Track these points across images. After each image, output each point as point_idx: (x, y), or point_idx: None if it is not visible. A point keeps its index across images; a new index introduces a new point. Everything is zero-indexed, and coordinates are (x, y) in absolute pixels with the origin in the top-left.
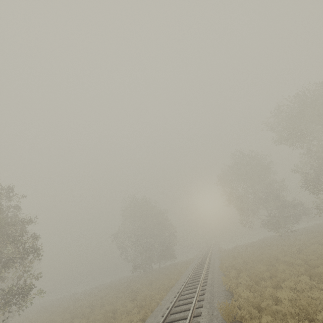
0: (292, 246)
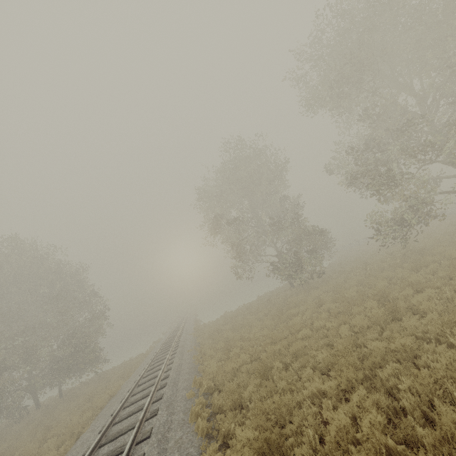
0: (346, 299)
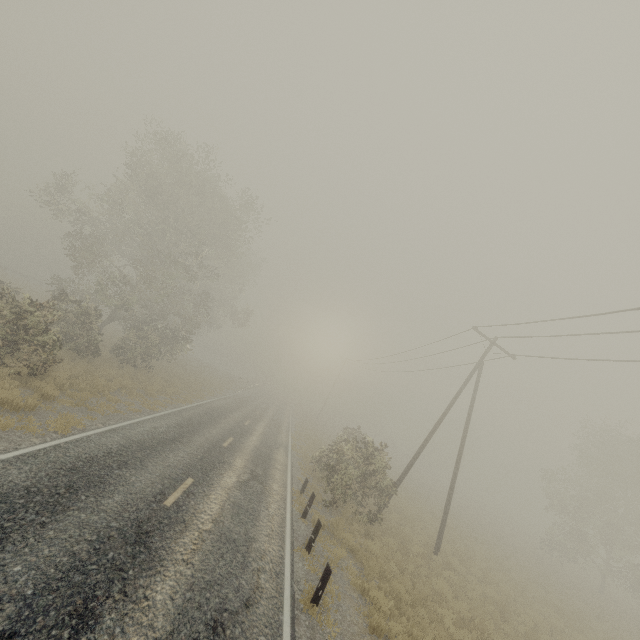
0: None
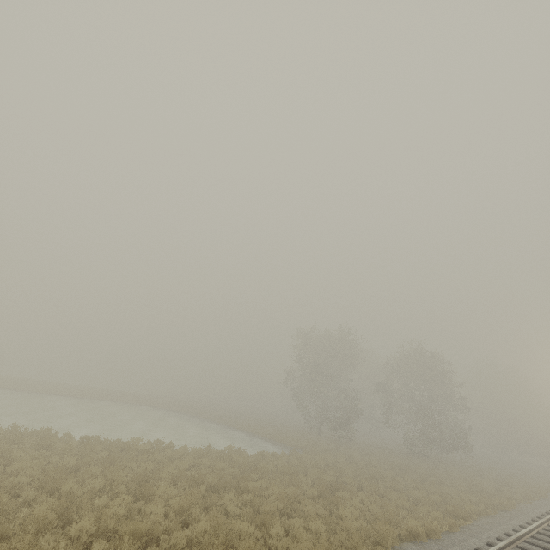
0: None
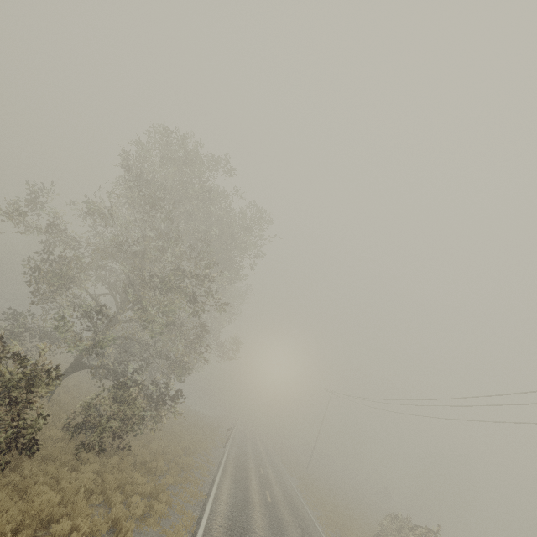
0: None
